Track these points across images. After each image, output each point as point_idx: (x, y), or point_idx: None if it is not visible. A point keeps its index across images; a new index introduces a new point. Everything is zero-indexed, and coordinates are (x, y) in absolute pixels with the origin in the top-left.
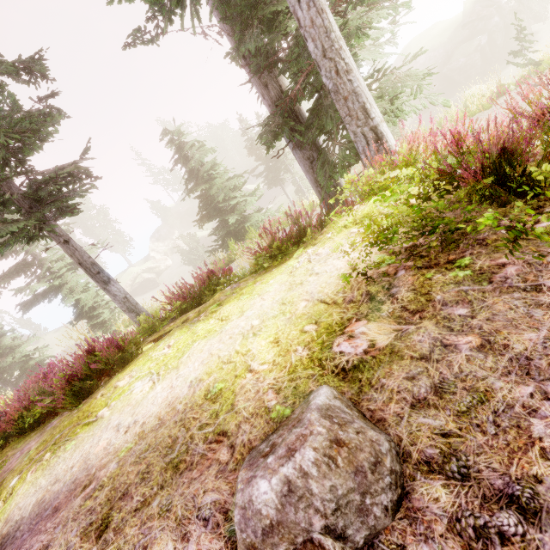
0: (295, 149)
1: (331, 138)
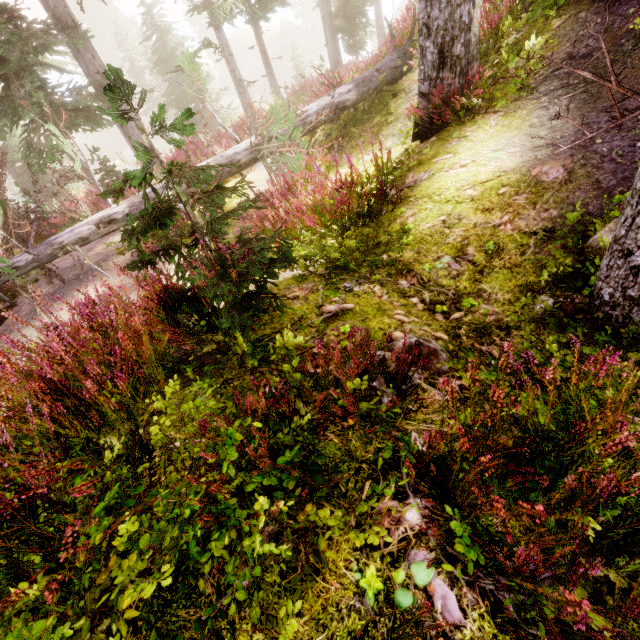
0: (331, 40)
1: (351, 38)
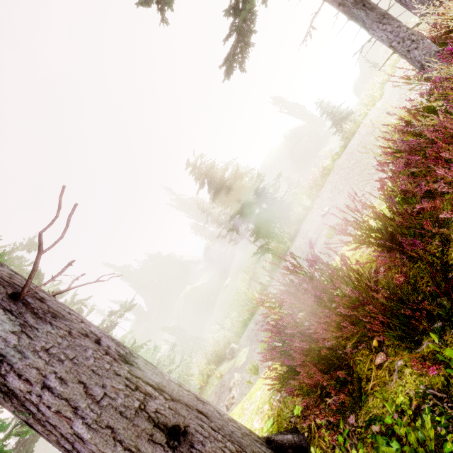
0: None
1: None
